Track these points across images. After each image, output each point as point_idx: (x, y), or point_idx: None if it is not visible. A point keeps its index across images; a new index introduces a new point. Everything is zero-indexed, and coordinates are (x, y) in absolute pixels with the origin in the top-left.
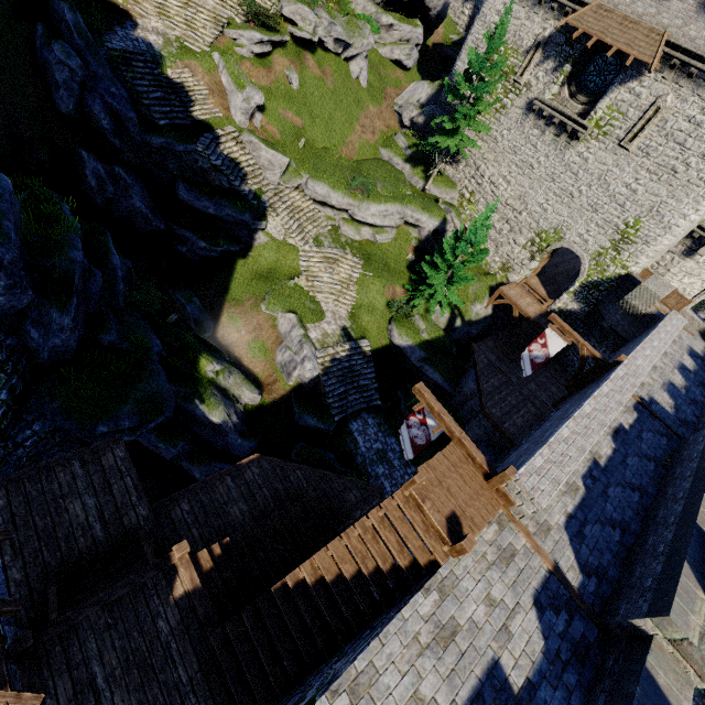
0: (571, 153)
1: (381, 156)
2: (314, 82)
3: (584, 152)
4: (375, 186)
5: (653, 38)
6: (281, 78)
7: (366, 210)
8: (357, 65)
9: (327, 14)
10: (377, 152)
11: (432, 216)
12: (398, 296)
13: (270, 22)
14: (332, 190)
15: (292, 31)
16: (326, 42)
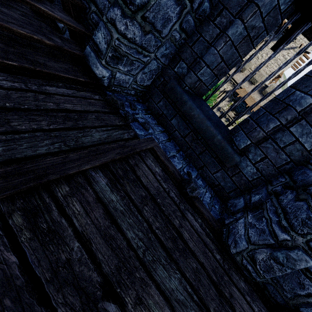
0: (229, 128)
1: None
2: None
3: None
4: None
5: (258, 106)
6: None
7: None
8: None
9: None
10: None
11: None
12: None
13: None
14: None
15: None
16: None
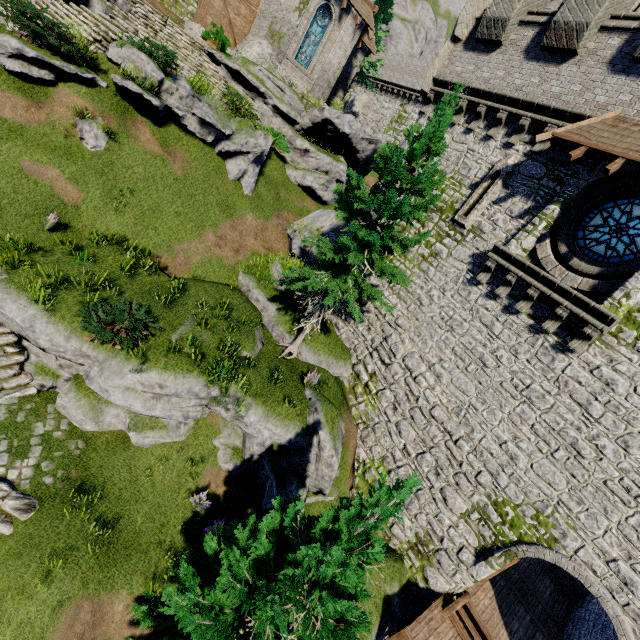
0: (568, 359)
1: (238, 283)
2: (143, 155)
3: (602, 365)
4: (172, 328)
5: None
6: (64, 125)
7: (113, 375)
8: (237, 165)
9: (189, 84)
10: (233, 276)
11: (271, 414)
12: (104, 639)
13: (37, 27)
14: (46, 315)
15: (112, 76)
16: (184, 118)
